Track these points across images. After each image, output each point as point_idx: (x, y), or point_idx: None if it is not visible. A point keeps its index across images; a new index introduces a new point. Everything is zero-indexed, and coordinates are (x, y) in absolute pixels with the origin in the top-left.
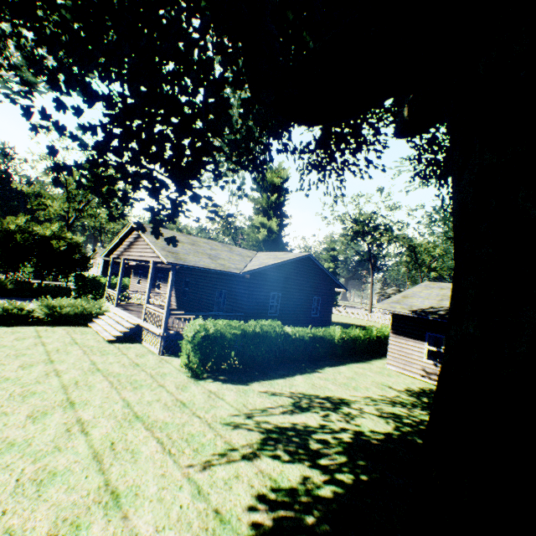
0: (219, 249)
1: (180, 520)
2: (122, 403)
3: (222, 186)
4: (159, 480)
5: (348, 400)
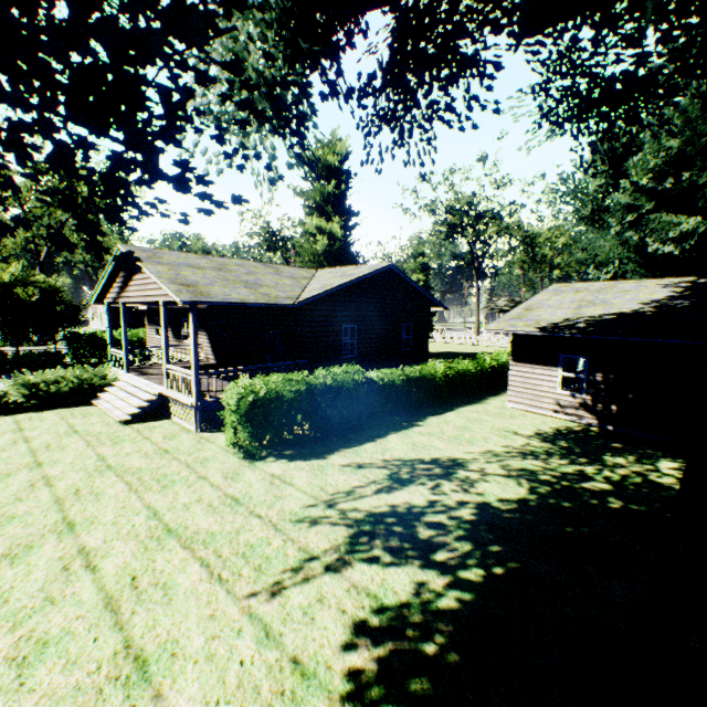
0: (260, 273)
1: (242, 686)
2: (146, 513)
3: (238, 165)
4: (206, 625)
5: (463, 460)
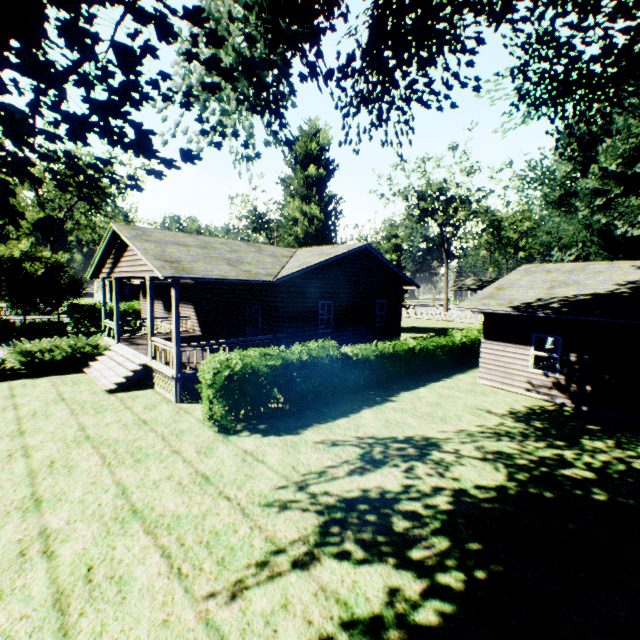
0: (243, 251)
1: None
2: (115, 490)
3: (216, 142)
4: (158, 635)
5: (437, 440)
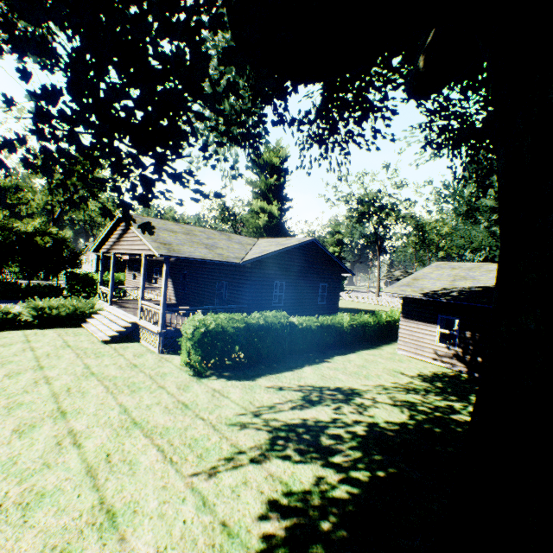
0: (217, 238)
1: (184, 538)
2: (119, 409)
3: (212, 165)
4: (160, 493)
5: (360, 390)
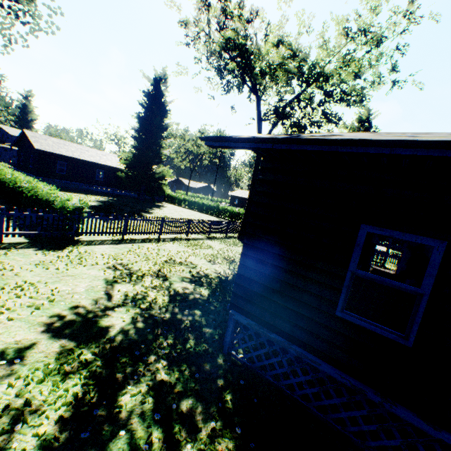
0: None
1: None
2: None
3: None
4: None
5: None
